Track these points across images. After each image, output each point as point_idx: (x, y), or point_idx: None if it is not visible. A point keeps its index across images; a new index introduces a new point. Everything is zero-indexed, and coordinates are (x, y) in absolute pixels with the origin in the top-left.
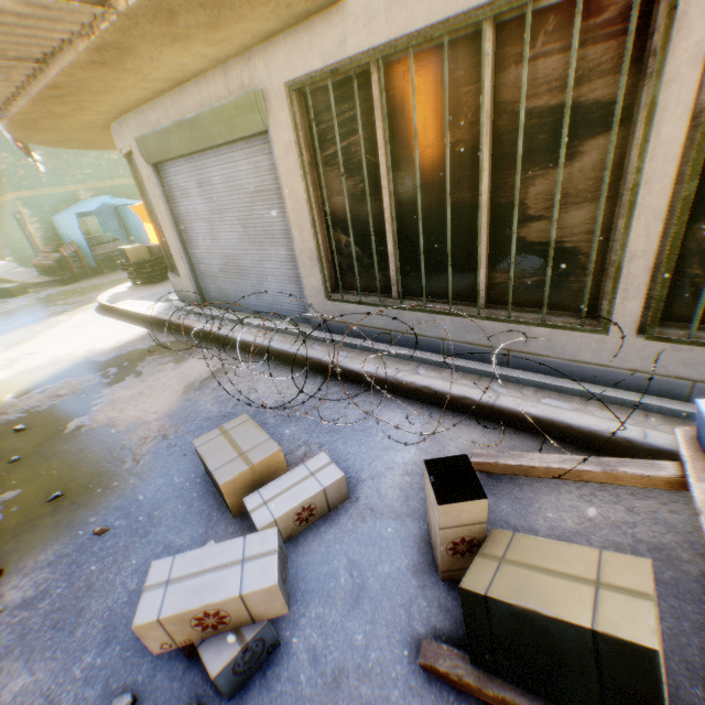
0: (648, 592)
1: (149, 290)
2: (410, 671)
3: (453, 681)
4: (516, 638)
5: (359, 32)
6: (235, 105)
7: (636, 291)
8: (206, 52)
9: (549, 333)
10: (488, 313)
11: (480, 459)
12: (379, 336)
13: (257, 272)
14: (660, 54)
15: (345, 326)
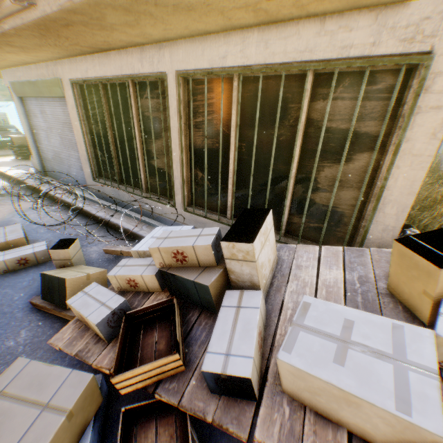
0: (90, 273)
1: (24, 163)
2: (28, 306)
3: (37, 306)
4: (49, 286)
5: (92, 69)
6: (51, 81)
7: (179, 191)
8: (32, 58)
9: (162, 205)
10: (146, 195)
11: (106, 248)
12: (113, 201)
13: (68, 162)
14: (167, 109)
15: (101, 194)
